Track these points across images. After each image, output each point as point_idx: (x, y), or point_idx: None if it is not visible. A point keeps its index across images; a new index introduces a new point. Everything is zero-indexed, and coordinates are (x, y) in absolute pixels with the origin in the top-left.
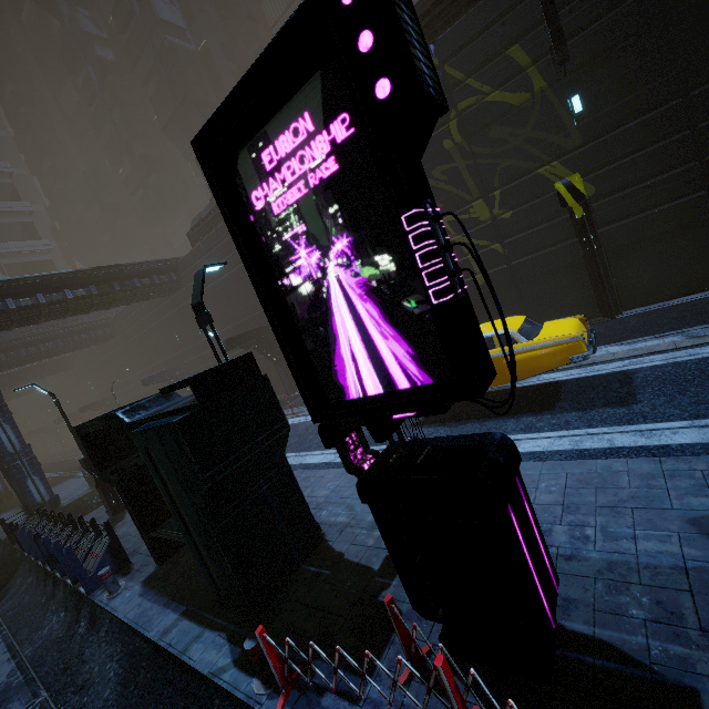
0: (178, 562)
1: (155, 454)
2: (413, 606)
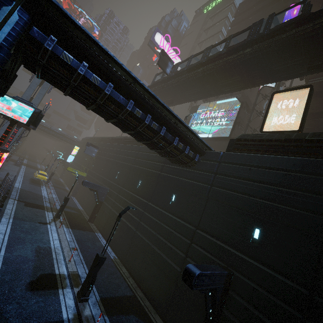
0: None
1: None
2: None
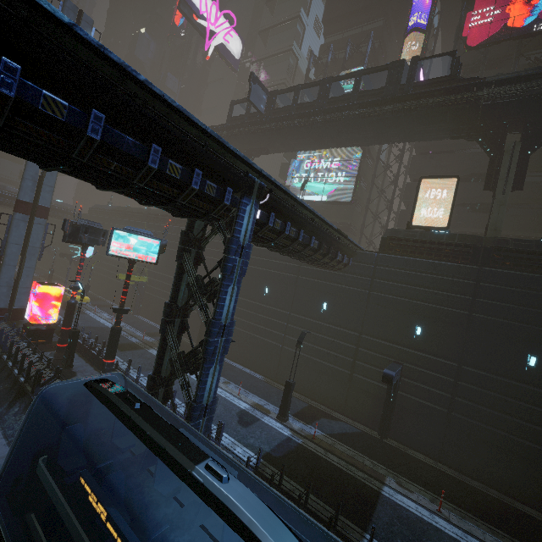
0: None
1: None
2: None
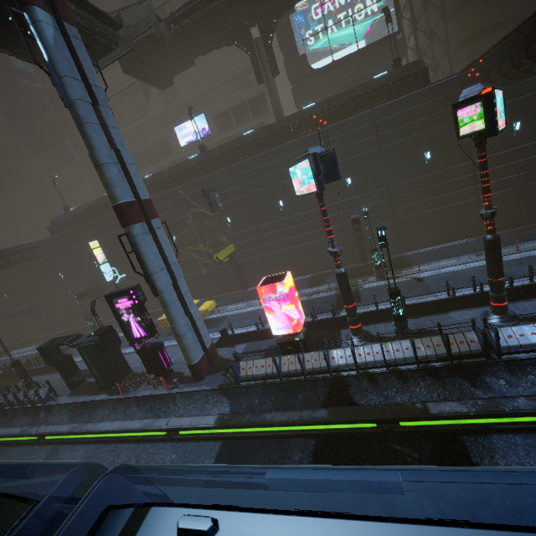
0: (80, 388)
1: (85, 352)
2: (148, 373)
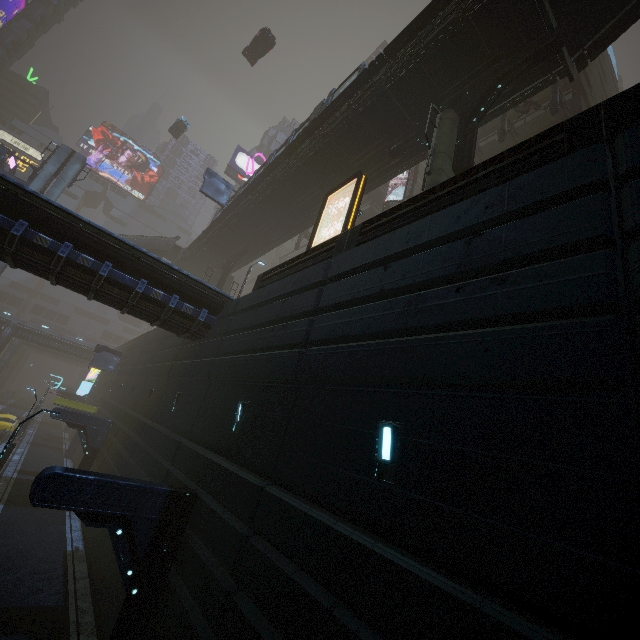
0: None
1: None
2: None
